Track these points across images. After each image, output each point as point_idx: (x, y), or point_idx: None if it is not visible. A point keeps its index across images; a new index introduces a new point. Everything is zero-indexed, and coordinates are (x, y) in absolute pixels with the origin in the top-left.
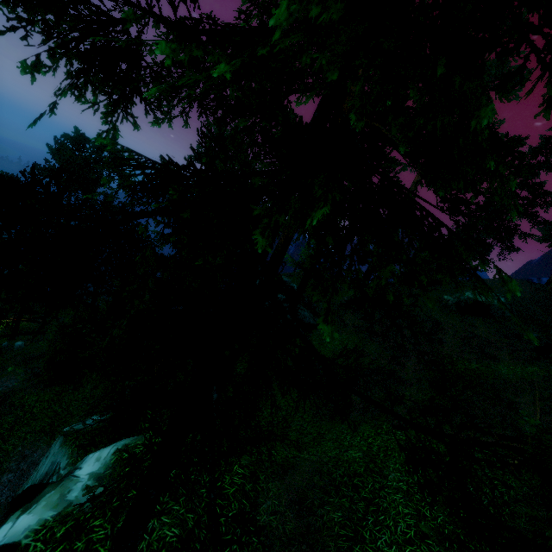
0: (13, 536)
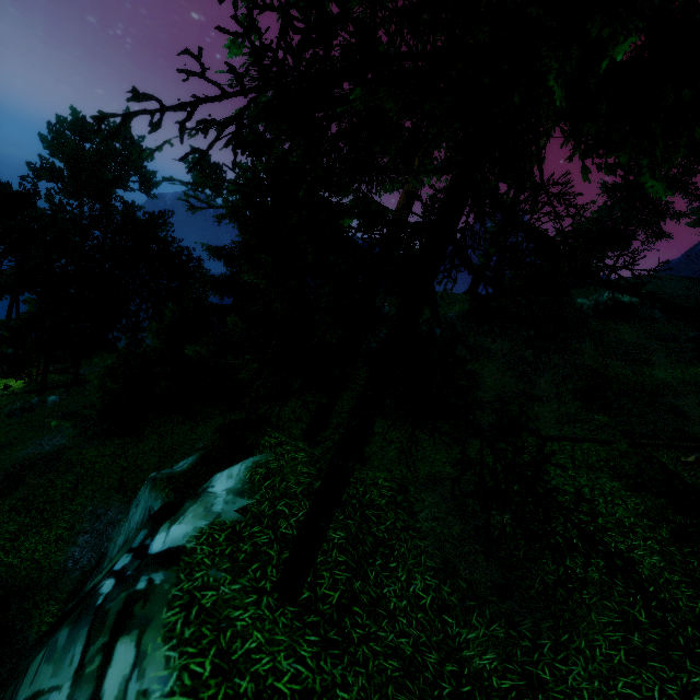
0: (175, 541)
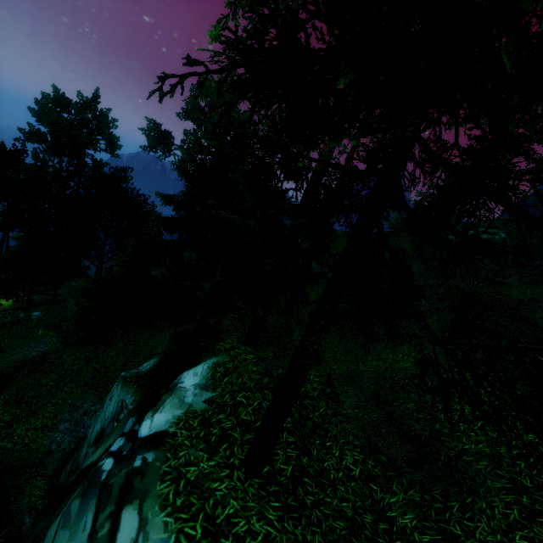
0: (159, 427)
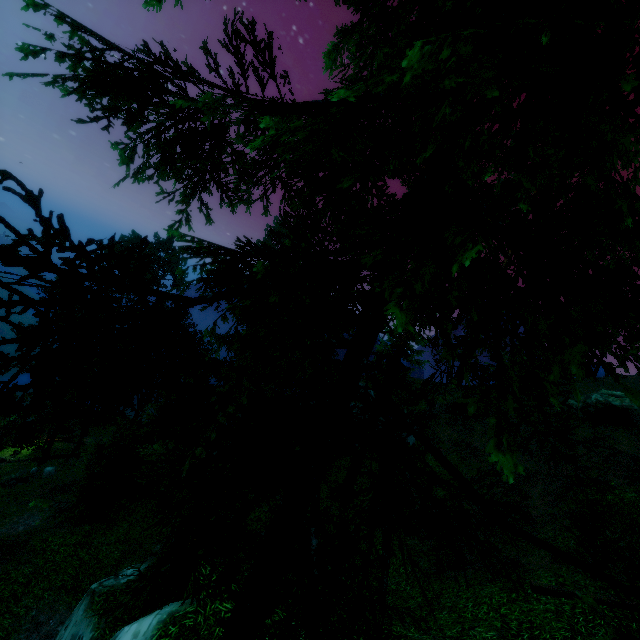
0: None
